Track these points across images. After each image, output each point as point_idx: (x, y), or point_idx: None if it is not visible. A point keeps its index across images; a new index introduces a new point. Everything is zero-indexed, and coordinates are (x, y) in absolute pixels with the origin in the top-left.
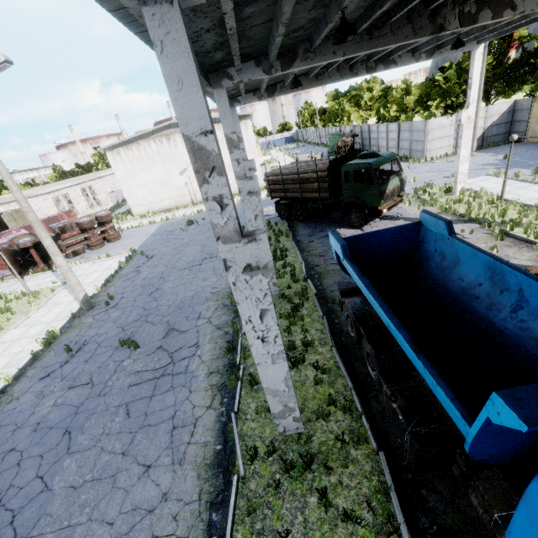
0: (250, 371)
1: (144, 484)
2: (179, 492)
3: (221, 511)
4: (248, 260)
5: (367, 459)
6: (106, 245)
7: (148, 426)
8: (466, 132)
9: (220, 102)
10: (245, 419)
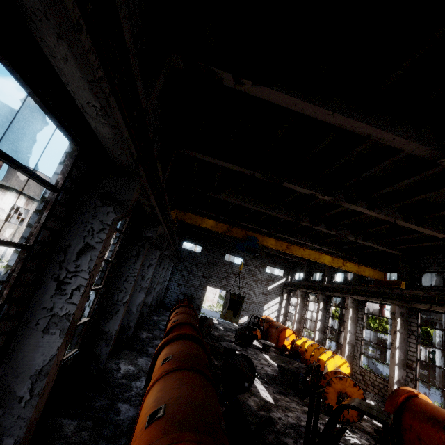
0: None
1: None
2: None
3: None
4: None
5: None
6: None
7: None
8: None
9: (439, 326)
10: None
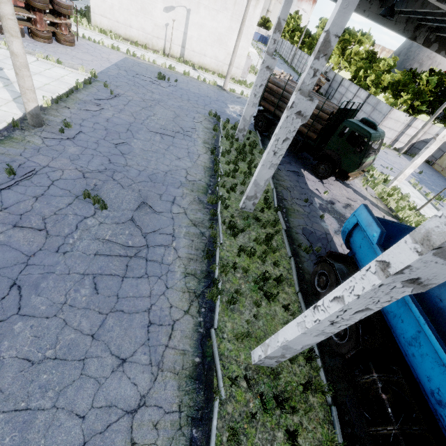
0: (226, 287)
1: (119, 379)
2: (158, 398)
3: (201, 428)
4: (425, 275)
5: (321, 407)
6: (54, 44)
7: (121, 312)
8: (433, 147)
9: None
10: (222, 338)
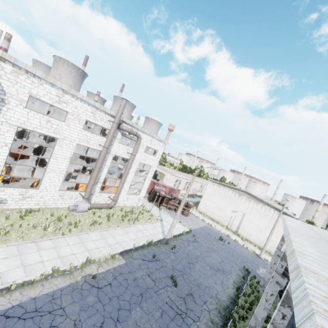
0: None
1: None
2: None
3: None
4: None
5: None
6: (180, 214)
7: None
8: None
9: None
10: None
